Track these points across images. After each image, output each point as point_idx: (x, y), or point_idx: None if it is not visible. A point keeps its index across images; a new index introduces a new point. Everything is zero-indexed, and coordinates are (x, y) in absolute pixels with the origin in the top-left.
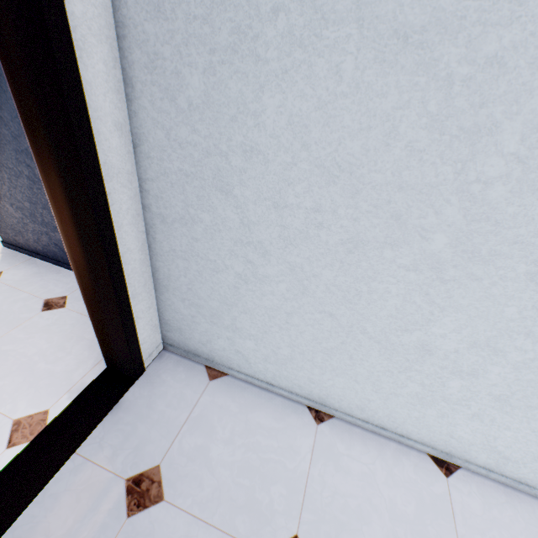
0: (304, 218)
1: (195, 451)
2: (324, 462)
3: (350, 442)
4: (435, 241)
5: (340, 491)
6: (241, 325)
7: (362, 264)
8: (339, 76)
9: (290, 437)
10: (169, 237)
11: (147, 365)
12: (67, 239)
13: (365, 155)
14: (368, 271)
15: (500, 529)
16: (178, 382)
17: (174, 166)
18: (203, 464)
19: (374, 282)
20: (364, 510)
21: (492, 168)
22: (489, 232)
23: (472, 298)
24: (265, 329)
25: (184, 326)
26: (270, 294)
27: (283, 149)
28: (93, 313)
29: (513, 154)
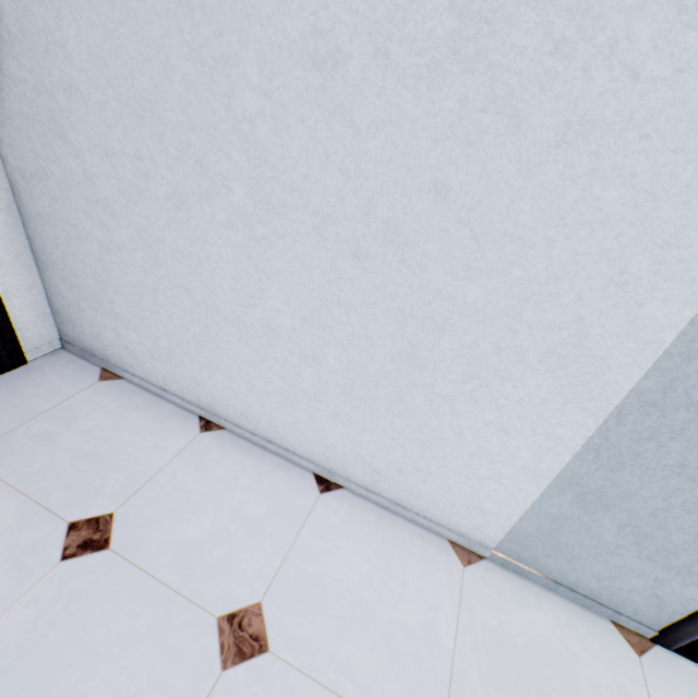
0: (133, 169)
1: (43, 435)
2: (187, 463)
3: (228, 451)
4: (237, 192)
5: (188, 487)
6: (120, 311)
7: (192, 223)
8: (112, 3)
9: (161, 438)
10: (33, 197)
11: (33, 358)
12: None
13: (156, 92)
14: (199, 232)
15: (350, 540)
16: (61, 377)
17: (15, 107)
18: (45, 446)
19: (207, 245)
20: (204, 505)
21: (250, 104)
22: (272, 179)
23: (286, 261)
24: (140, 313)
25: (74, 316)
26: (132, 267)
27: (94, 85)
28: None
29: (260, 87)
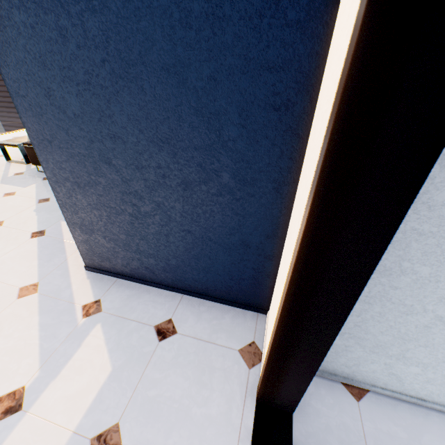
0: None
1: None
2: None
3: None
4: None
5: None
6: (412, 355)
7: None
8: None
9: None
10: None
11: None
12: (288, 315)
13: None
14: None
15: None
16: (330, 408)
17: (406, 225)
18: None
19: None
20: None
21: None
22: None
23: None
24: (444, 359)
25: (329, 352)
26: None
27: None
28: (273, 367)
29: None
